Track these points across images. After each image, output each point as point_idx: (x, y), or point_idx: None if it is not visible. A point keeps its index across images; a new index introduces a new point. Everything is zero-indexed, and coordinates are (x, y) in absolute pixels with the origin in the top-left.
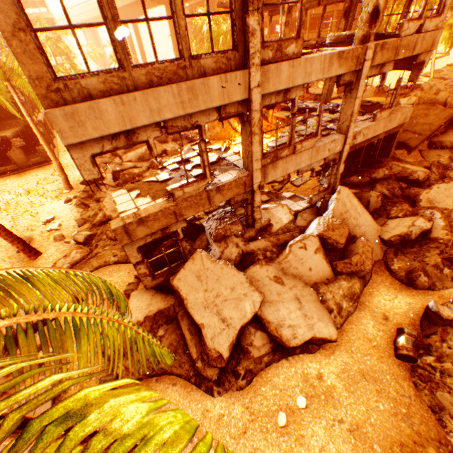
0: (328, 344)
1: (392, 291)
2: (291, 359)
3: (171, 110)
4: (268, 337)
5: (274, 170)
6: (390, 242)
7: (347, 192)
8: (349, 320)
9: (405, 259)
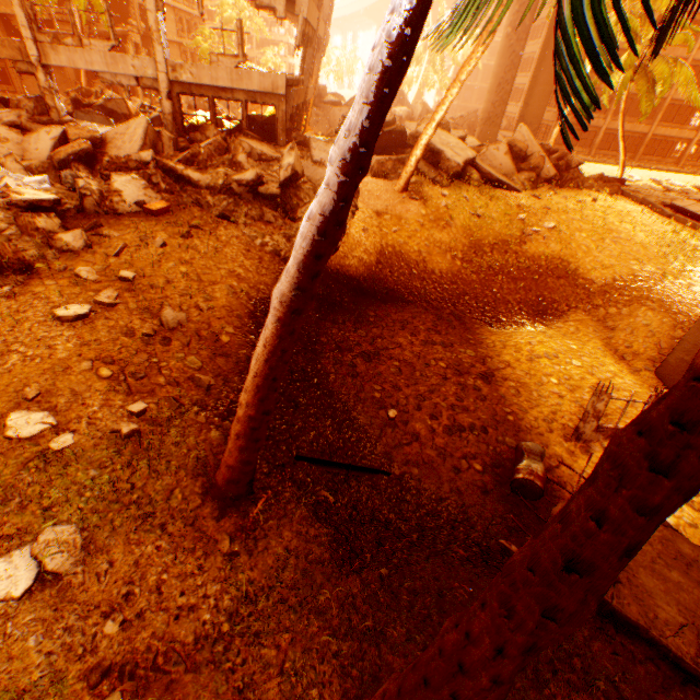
0: None
1: None
2: None
3: None
4: None
5: (58, 54)
6: None
7: (143, 122)
8: None
9: None
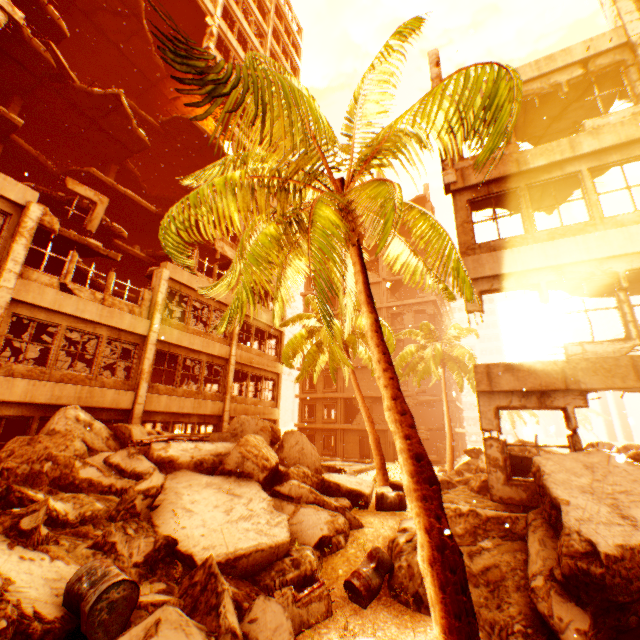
0: None
1: None
2: None
3: (571, 256)
4: None
5: None
6: None
7: None
8: None
9: None
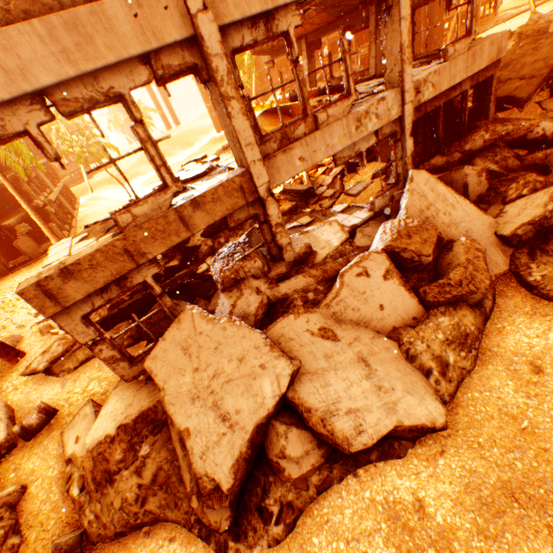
0: (432, 436)
1: (540, 319)
2: (364, 474)
3: (48, 69)
4: (314, 438)
5: (290, 160)
6: (517, 238)
7: (424, 176)
8: (466, 385)
9: (551, 260)
